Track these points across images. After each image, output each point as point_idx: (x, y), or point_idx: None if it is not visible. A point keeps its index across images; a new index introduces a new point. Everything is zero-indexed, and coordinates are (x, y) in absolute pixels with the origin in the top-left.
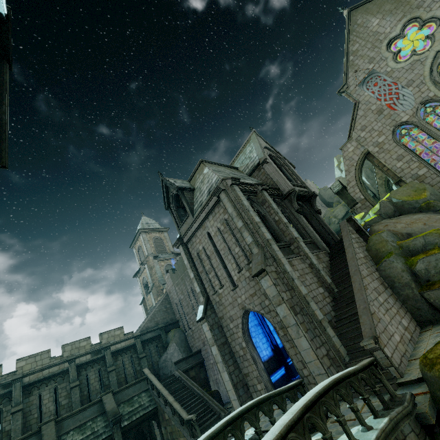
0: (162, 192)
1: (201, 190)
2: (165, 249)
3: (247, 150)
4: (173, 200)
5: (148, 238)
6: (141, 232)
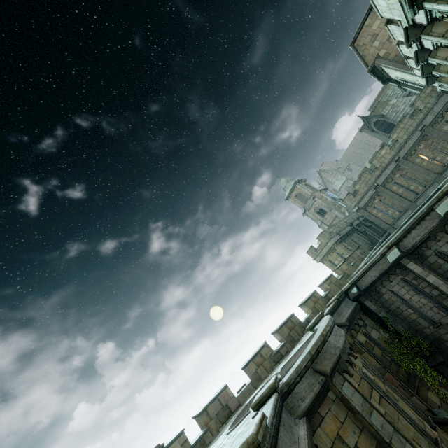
0: (365, 124)
1: (398, 110)
2: (315, 190)
3: (387, 92)
4: (373, 126)
5: (303, 185)
6: (296, 183)
